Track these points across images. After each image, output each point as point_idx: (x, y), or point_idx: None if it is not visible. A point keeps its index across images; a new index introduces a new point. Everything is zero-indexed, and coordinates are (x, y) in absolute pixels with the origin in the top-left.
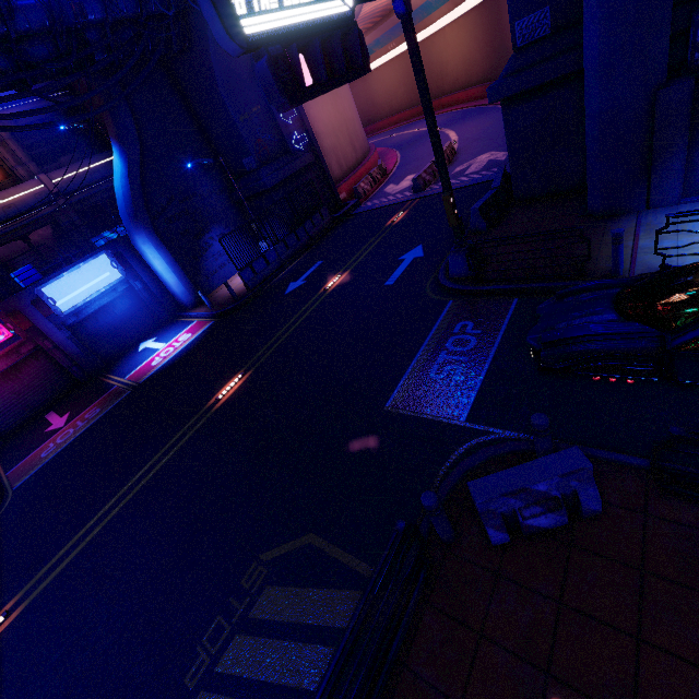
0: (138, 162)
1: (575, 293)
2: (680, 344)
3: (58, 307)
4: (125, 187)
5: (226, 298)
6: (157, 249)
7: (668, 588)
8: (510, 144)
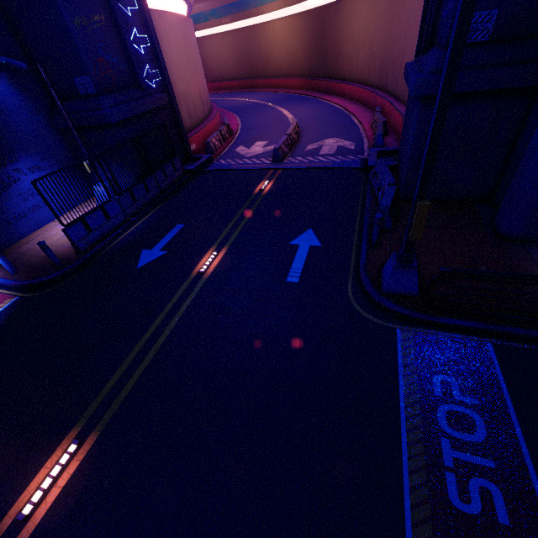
0: None
1: None
2: None
3: None
4: None
5: (40, 259)
6: None
7: None
8: (415, 144)
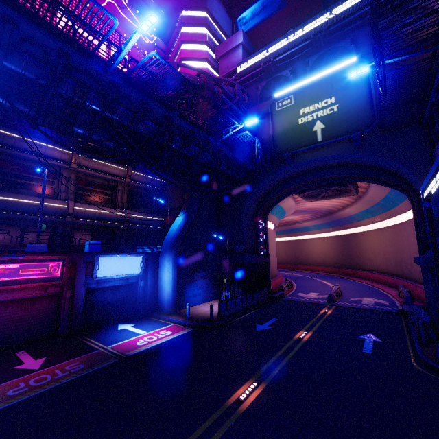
0: (190, 223)
1: None
2: None
3: (97, 272)
4: (178, 230)
5: (199, 317)
6: (173, 267)
7: None
8: (435, 292)
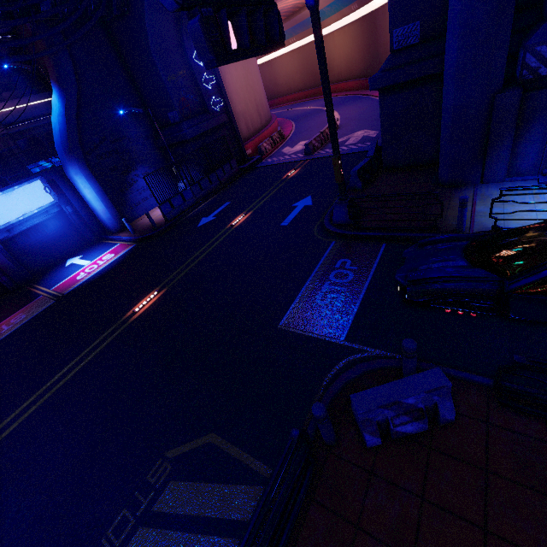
0: (75, 104)
1: (433, 242)
2: (515, 288)
3: None
4: (61, 124)
5: (147, 226)
6: (88, 180)
7: (507, 485)
8: (383, 124)
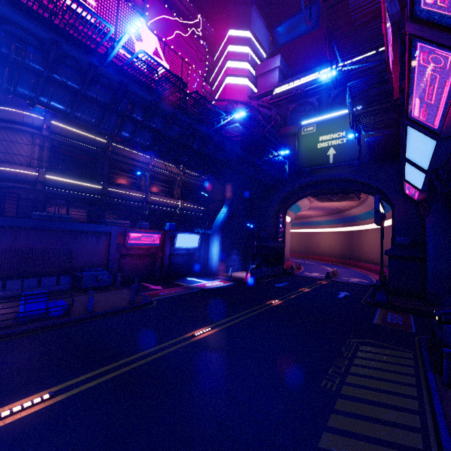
0: (231, 214)
1: (446, 307)
2: None
3: (176, 243)
4: (223, 219)
5: (237, 277)
6: (220, 244)
7: None
8: (389, 270)
